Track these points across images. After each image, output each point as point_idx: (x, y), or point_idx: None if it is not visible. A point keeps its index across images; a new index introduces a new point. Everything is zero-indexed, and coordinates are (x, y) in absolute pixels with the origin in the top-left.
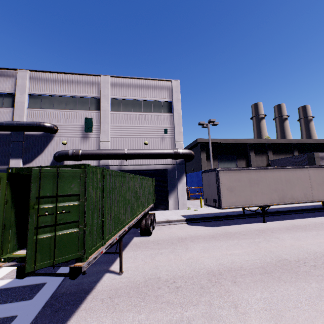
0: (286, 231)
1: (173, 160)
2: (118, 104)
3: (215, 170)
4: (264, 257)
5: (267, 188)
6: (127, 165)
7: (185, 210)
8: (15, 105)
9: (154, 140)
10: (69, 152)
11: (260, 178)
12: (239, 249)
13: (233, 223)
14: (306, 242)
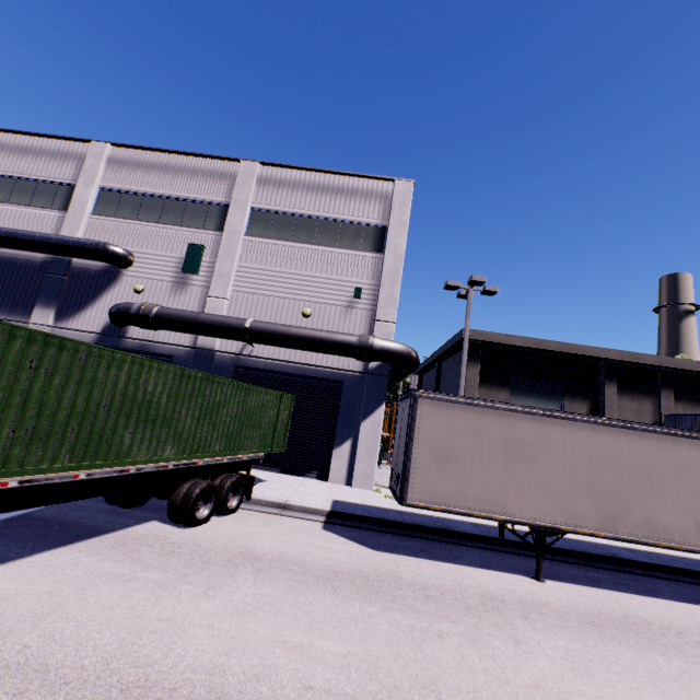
0: (574, 627)
1: (362, 363)
2: (265, 221)
3: (410, 396)
4: (381, 696)
5: (562, 477)
6: (252, 356)
7: (362, 491)
8: (70, 206)
9: (327, 310)
10: (133, 308)
11: (545, 442)
12: (345, 638)
13: (446, 554)
14: (602, 692)
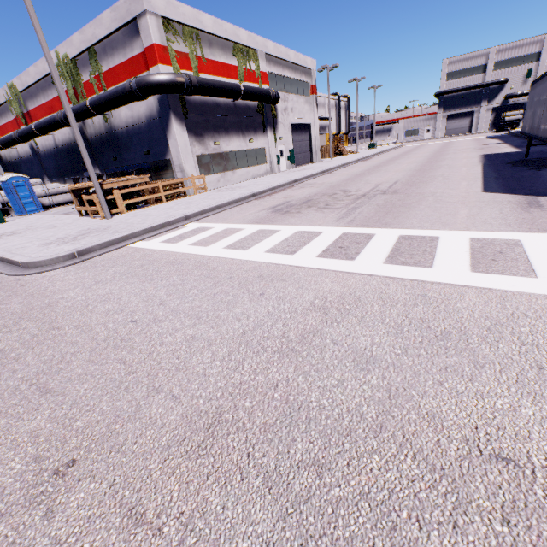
0: None
1: None
2: None
3: None
4: None
5: None
6: None
7: None
8: (486, 72)
9: None
10: (517, 94)
11: None
12: None
13: None
14: None
